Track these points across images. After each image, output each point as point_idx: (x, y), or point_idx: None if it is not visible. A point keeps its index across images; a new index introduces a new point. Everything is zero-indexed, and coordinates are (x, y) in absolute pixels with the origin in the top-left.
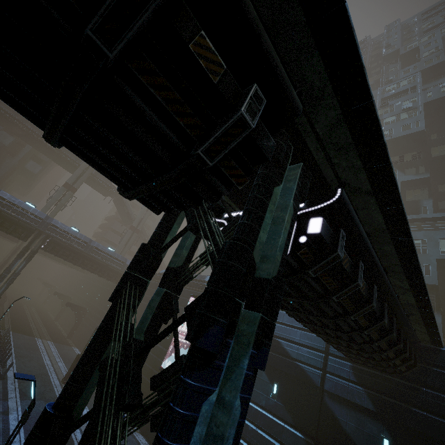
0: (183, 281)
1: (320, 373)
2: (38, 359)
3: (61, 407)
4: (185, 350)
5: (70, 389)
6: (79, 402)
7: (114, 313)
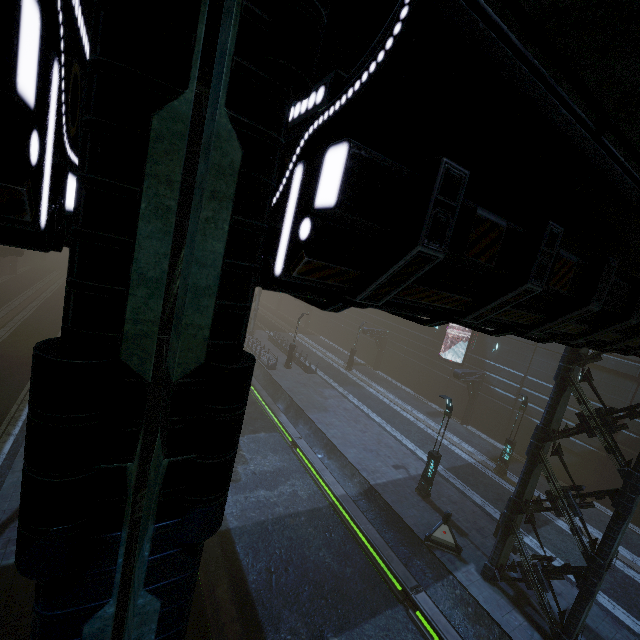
0: (590, 360)
1: (639, 366)
2: (312, 353)
3: (547, 426)
4: (461, 341)
5: (549, 420)
6: (552, 424)
7: (562, 387)
